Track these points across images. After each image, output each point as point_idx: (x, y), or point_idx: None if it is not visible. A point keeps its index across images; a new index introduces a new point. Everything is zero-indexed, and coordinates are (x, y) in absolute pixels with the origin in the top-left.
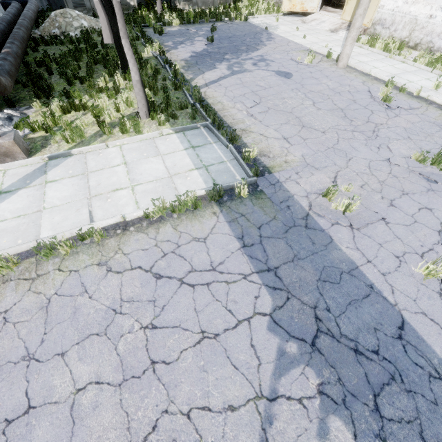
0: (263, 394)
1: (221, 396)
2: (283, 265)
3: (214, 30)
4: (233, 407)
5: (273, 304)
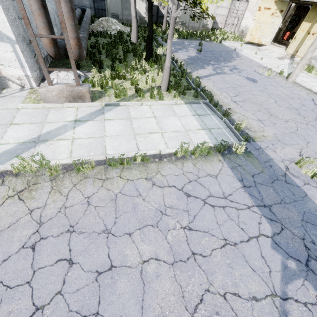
0: (276, 293)
1: (246, 288)
2: (274, 205)
3: (201, 45)
4: (256, 298)
5: (272, 231)
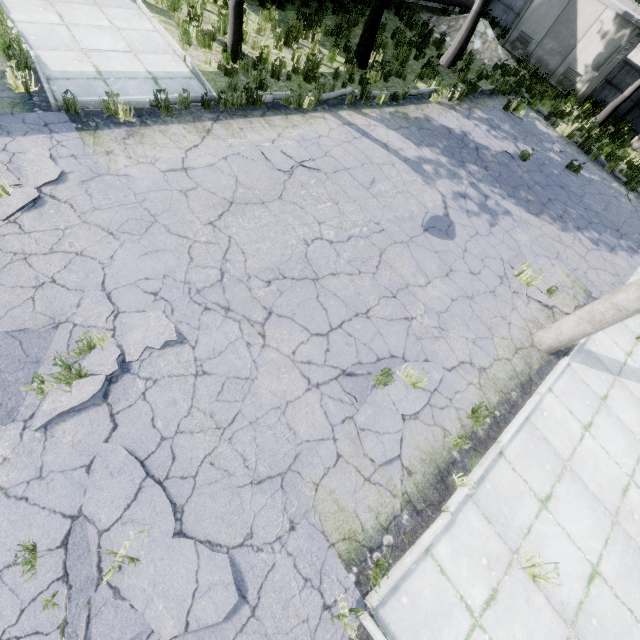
0: None
1: None
2: None
3: (574, 169)
4: None
5: None
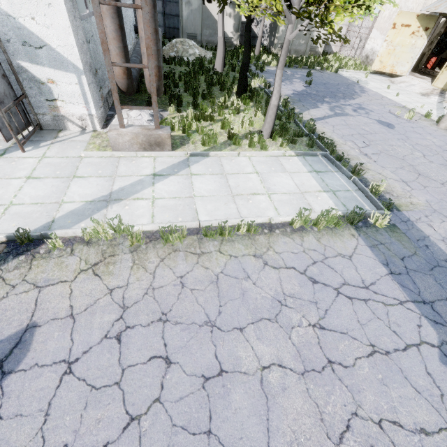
0: None
1: (409, 416)
2: (438, 301)
3: (309, 75)
4: (426, 431)
5: (438, 338)
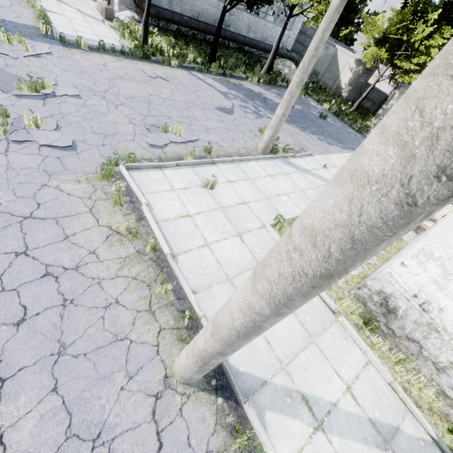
0: None
1: None
2: None
3: (323, 117)
4: None
5: None
